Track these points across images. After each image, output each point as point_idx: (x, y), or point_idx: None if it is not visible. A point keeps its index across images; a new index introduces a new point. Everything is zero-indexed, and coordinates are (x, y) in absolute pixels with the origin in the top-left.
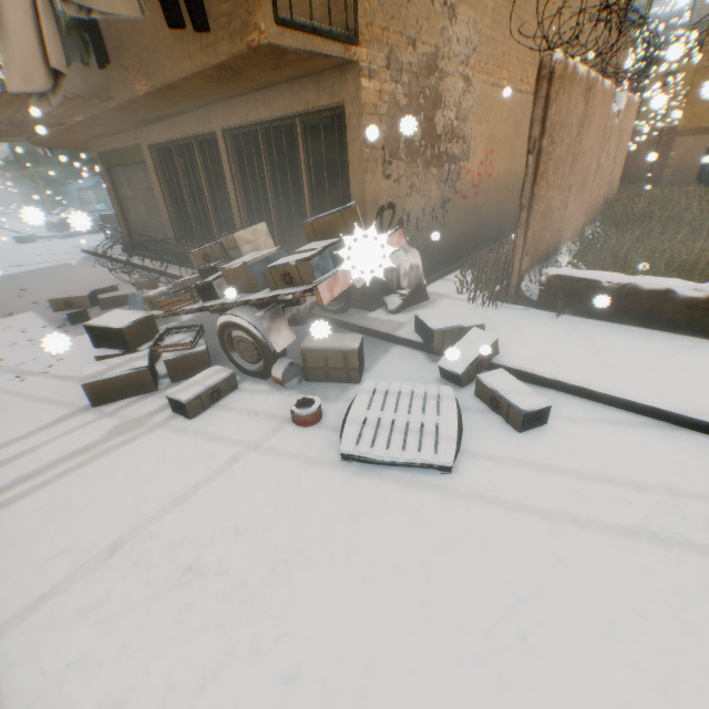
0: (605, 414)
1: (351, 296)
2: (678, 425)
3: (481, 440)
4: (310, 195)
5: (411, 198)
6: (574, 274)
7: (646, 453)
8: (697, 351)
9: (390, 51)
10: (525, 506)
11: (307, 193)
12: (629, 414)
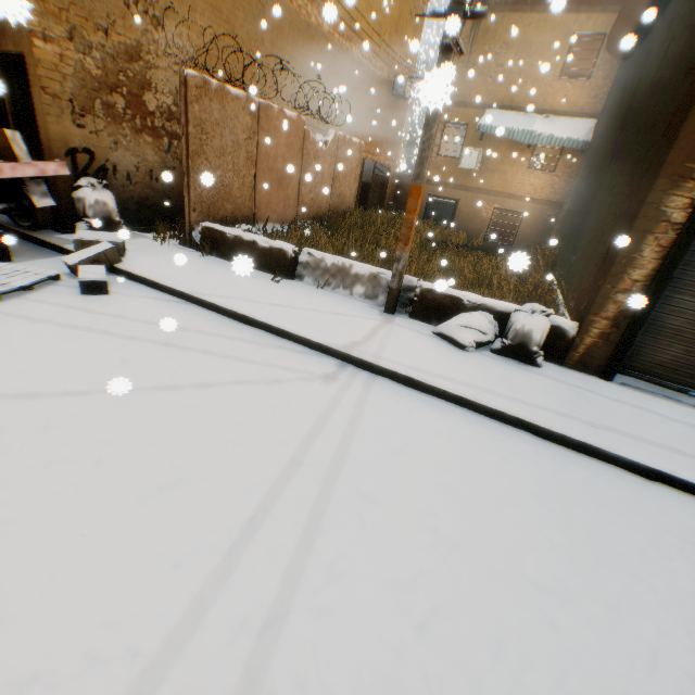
0: (158, 296)
1: (38, 214)
2: (193, 303)
3: (48, 295)
4: (19, 127)
5: (118, 153)
6: (214, 226)
7: (150, 308)
8: (256, 278)
9: (74, 29)
10: (27, 316)
11: (14, 124)
12: (173, 297)
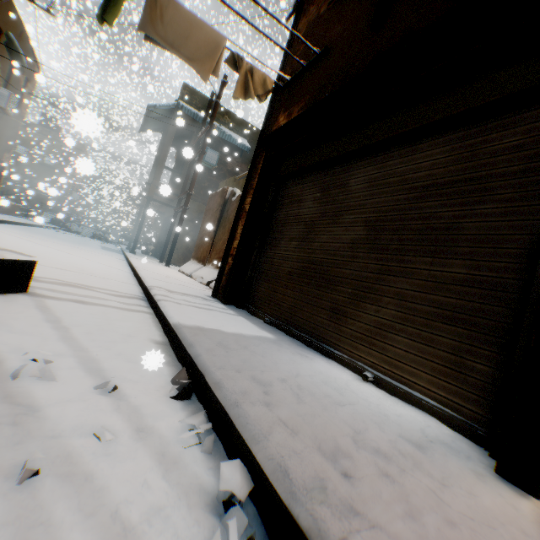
0: None
1: None
2: None
3: None
4: None
5: None
6: None
7: None
8: None
9: None
10: None
11: None
12: None
